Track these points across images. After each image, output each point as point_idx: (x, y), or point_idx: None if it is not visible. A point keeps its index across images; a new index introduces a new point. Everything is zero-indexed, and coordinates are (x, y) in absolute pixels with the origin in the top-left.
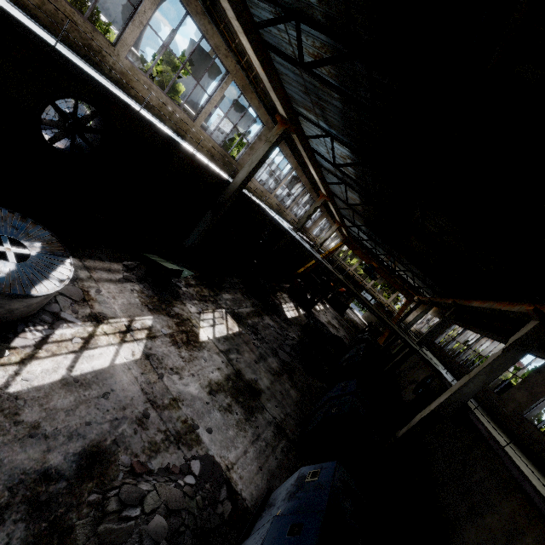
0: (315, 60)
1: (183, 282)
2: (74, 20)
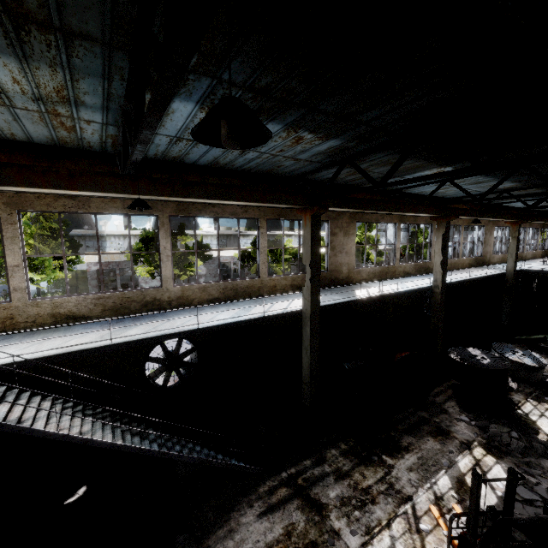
0: (538, 202)
1: (541, 344)
2: (421, 265)
